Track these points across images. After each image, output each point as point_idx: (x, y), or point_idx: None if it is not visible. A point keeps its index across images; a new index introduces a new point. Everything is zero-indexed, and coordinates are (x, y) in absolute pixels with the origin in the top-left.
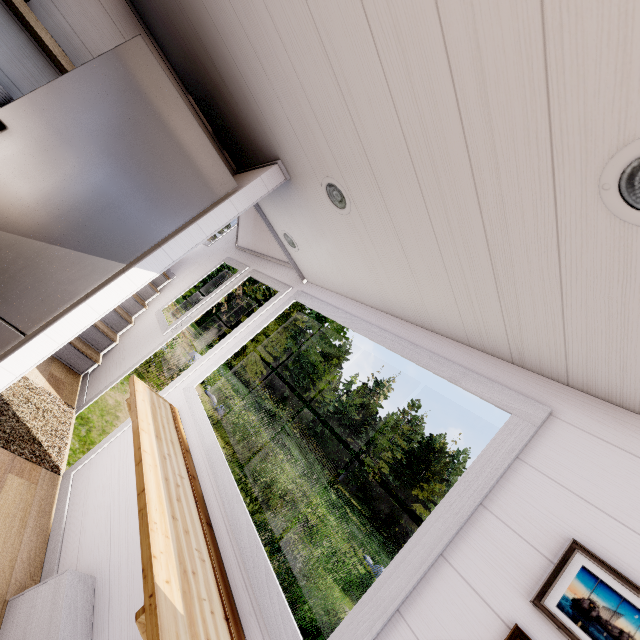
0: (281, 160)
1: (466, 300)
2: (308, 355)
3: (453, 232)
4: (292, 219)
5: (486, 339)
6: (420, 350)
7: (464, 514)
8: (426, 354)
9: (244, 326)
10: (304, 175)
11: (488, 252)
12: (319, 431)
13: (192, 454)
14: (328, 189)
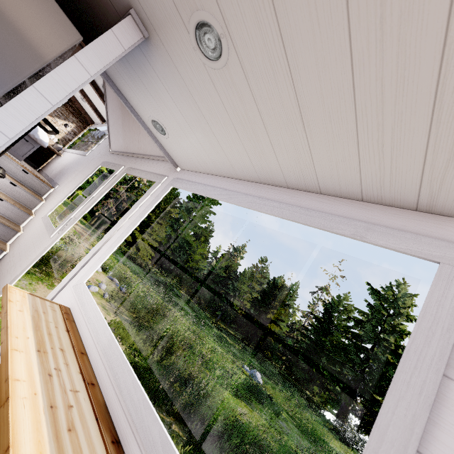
0: (134, 9)
1: (374, 145)
2: (184, 237)
3: (385, 39)
4: (158, 98)
5: (388, 189)
6: (311, 212)
7: (430, 393)
8: (319, 215)
9: (127, 217)
10: (165, 23)
11: (440, 57)
12: (199, 289)
13: (89, 355)
14: (197, 34)
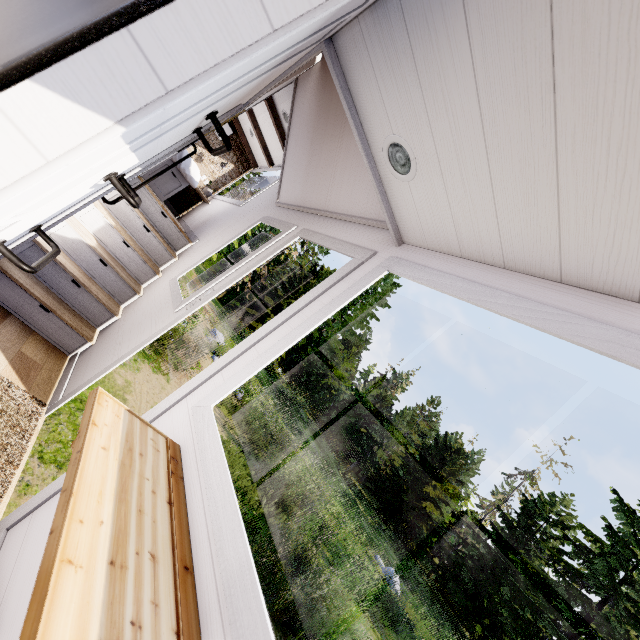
0: None
1: None
2: (328, 341)
3: None
4: (435, 90)
5: None
6: None
7: None
8: None
9: (297, 309)
10: None
11: None
12: (333, 418)
13: (196, 576)
14: None
